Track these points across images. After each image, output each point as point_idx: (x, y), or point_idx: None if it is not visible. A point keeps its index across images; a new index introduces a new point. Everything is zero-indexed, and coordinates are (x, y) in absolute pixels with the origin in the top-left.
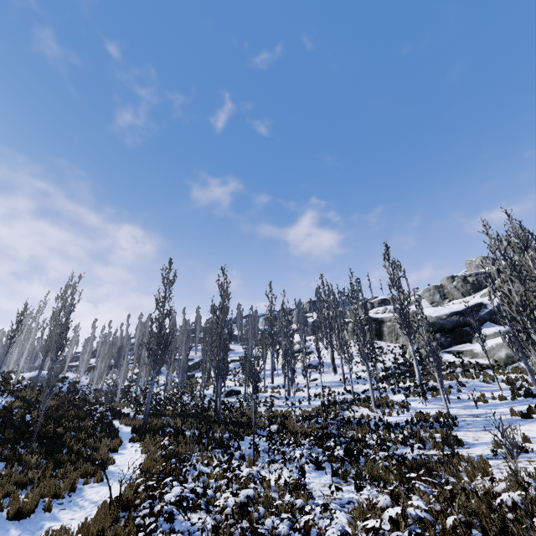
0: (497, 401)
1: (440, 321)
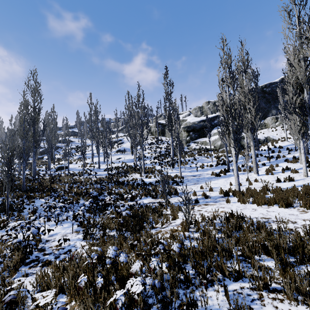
0: (208, 167)
1: (194, 125)
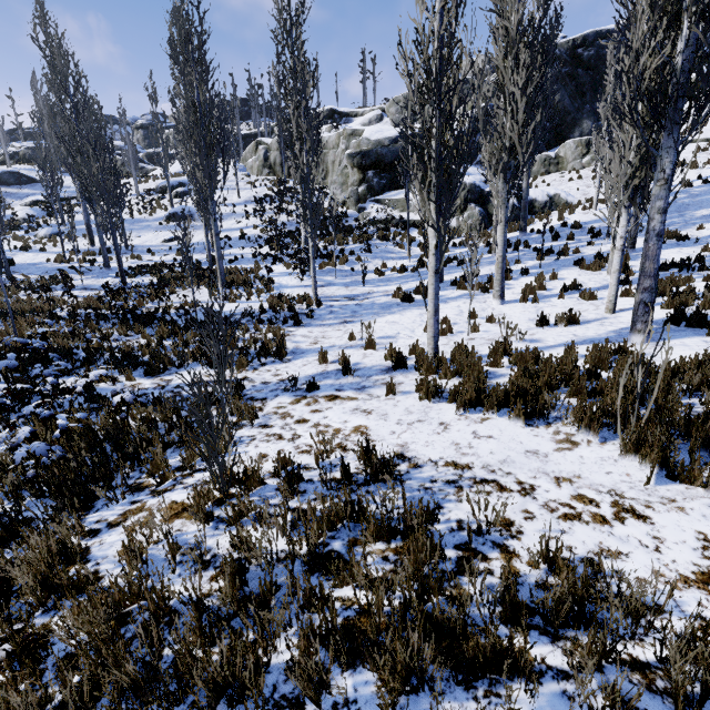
0: (396, 274)
1: (379, 149)
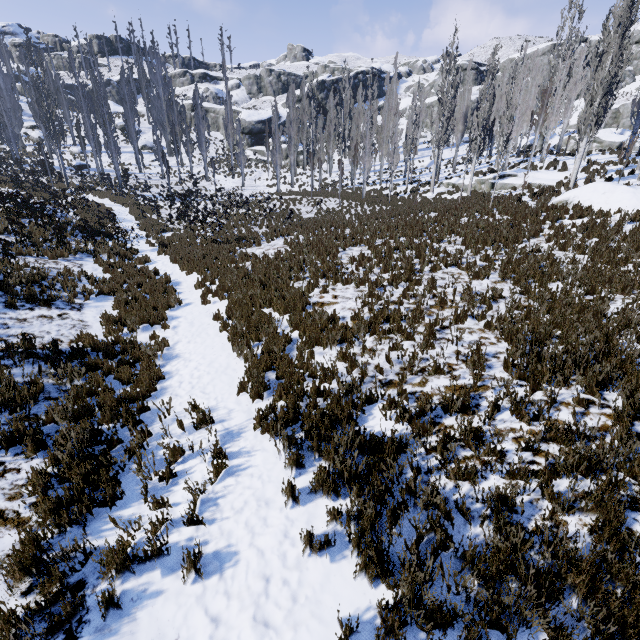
0: (265, 181)
1: (251, 126)
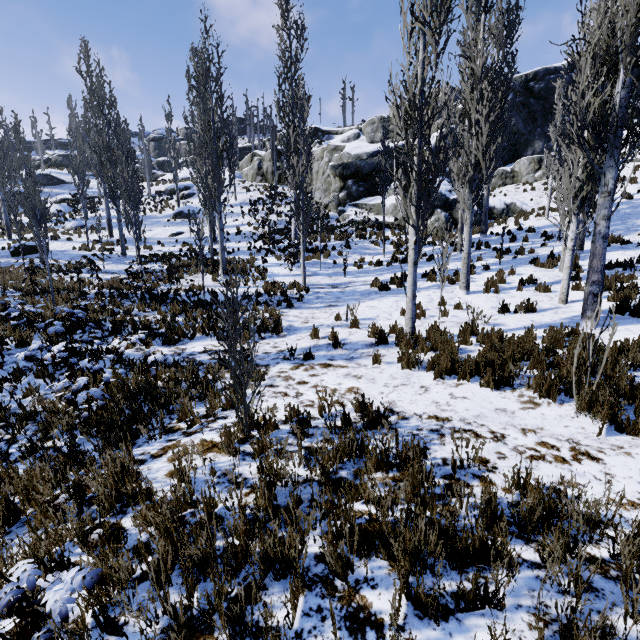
0: (373, 267)
1: (359, 162)
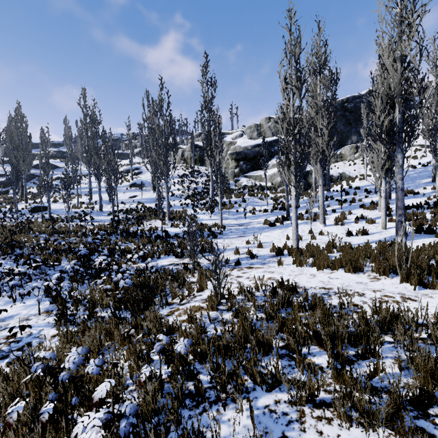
0: (262, 213)
1: (246, 151)
